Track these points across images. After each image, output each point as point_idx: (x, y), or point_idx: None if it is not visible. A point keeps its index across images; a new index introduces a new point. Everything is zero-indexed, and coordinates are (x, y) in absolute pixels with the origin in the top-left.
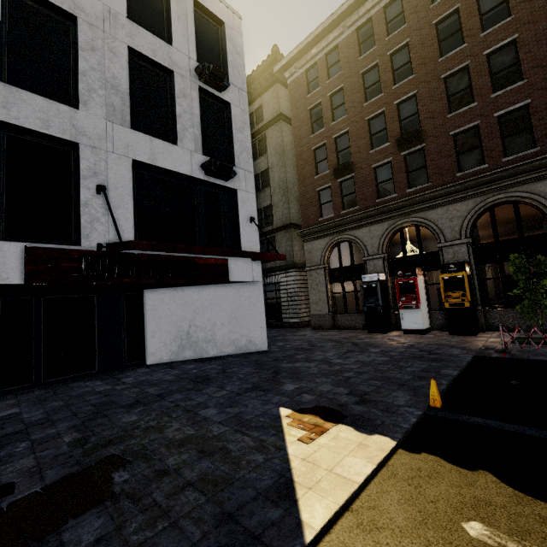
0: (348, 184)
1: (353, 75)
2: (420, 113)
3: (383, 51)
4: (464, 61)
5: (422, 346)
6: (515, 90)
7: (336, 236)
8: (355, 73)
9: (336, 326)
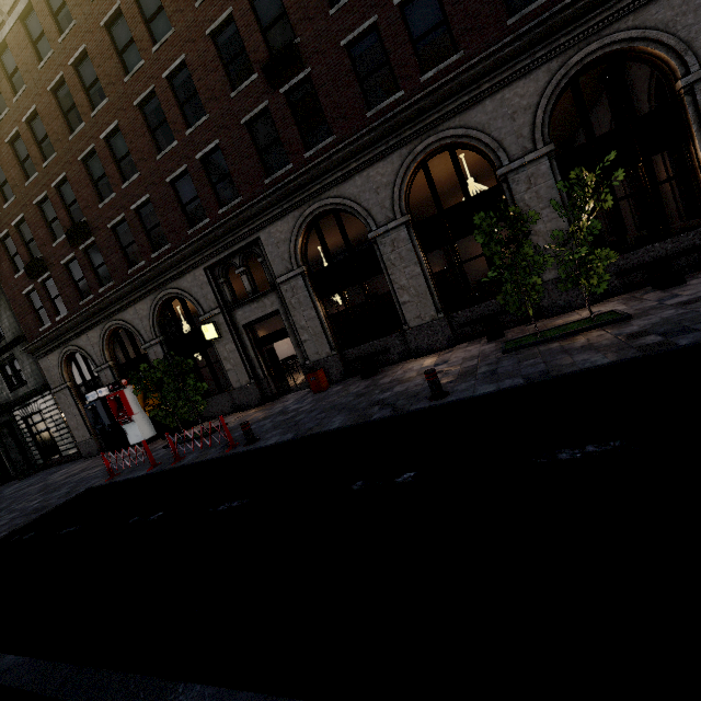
0: (53, 283)
1: (1, 143)
2: (78, 200)
3: (18, 116)
4: (90, 143)
5: (90, 478)
6: (137, 182)
7: (63, 348)
8: (2, 141)
9: (105, 449)
